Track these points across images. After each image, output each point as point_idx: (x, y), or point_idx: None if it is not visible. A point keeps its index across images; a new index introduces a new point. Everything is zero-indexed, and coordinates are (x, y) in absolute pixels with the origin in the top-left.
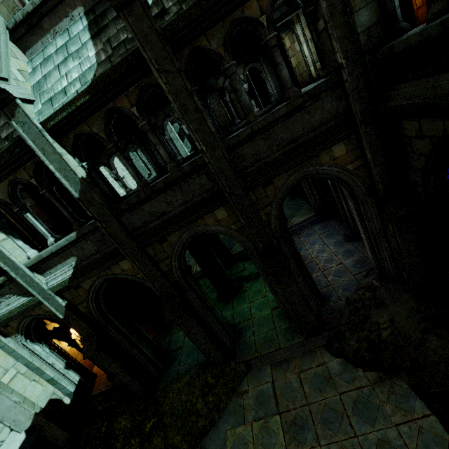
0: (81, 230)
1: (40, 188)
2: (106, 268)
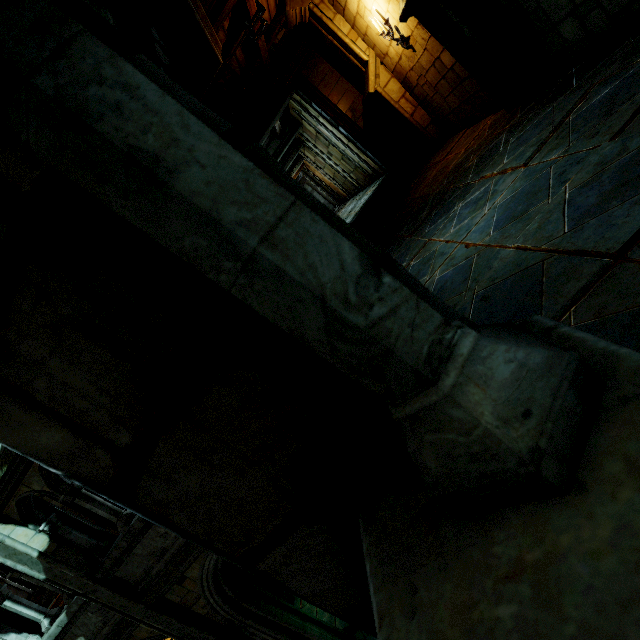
0: (70, 609)
1: (4, 572)
2: (127, 637)
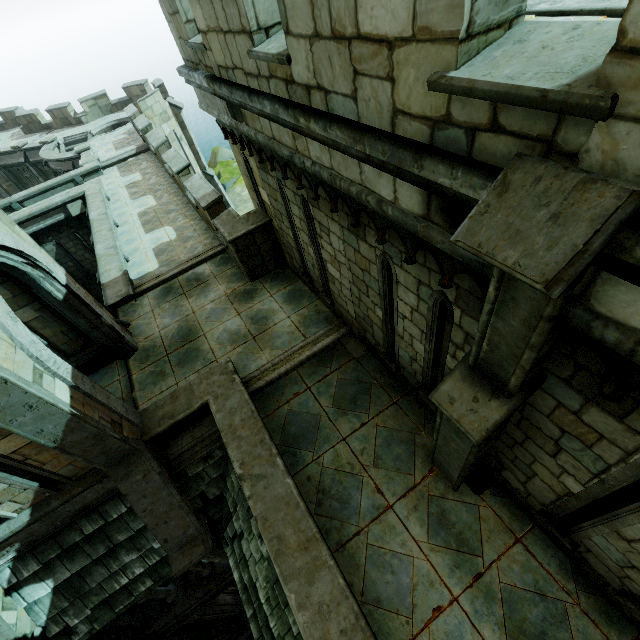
0: None
1: None
2: None
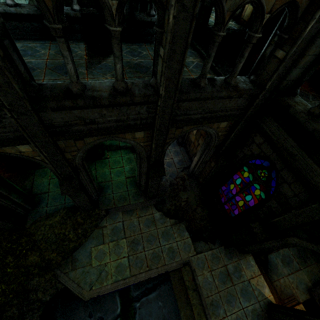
0: None
1: None
2: None
